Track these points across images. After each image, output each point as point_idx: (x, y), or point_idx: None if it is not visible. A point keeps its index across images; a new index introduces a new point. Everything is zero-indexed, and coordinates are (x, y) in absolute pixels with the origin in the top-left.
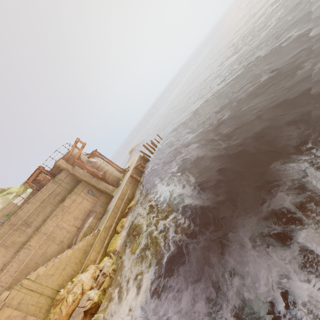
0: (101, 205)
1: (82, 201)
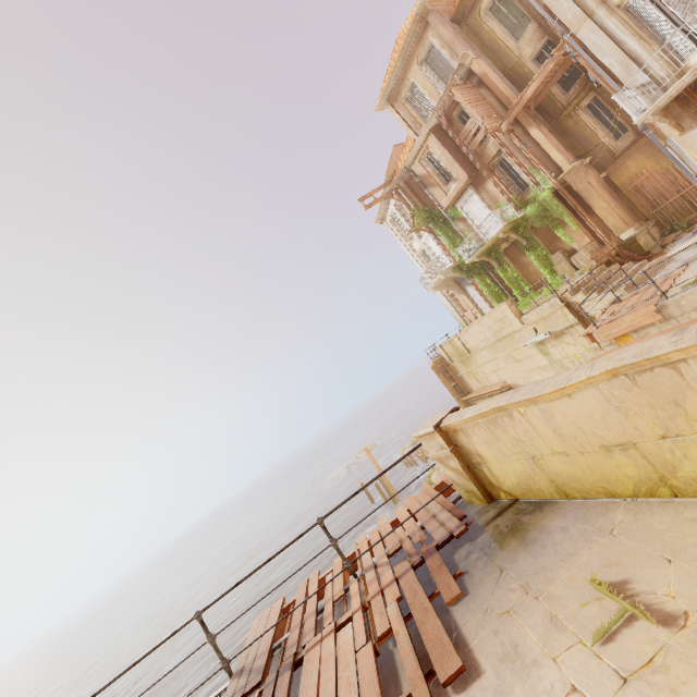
0: None
1: None
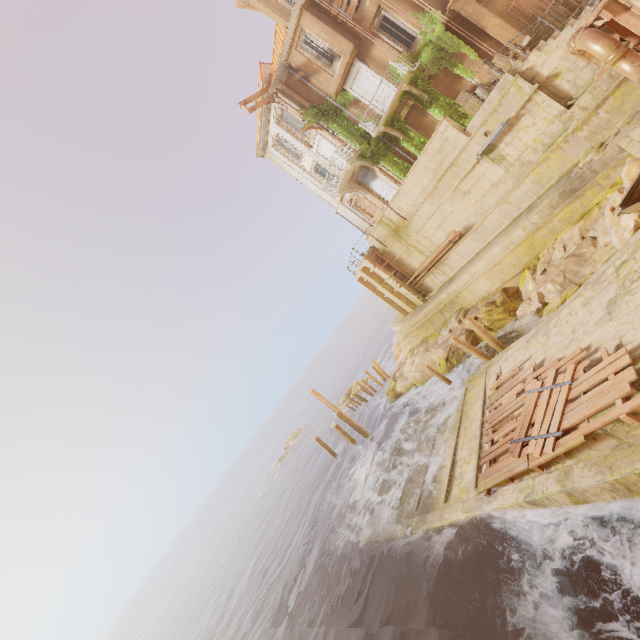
0: None
1: None
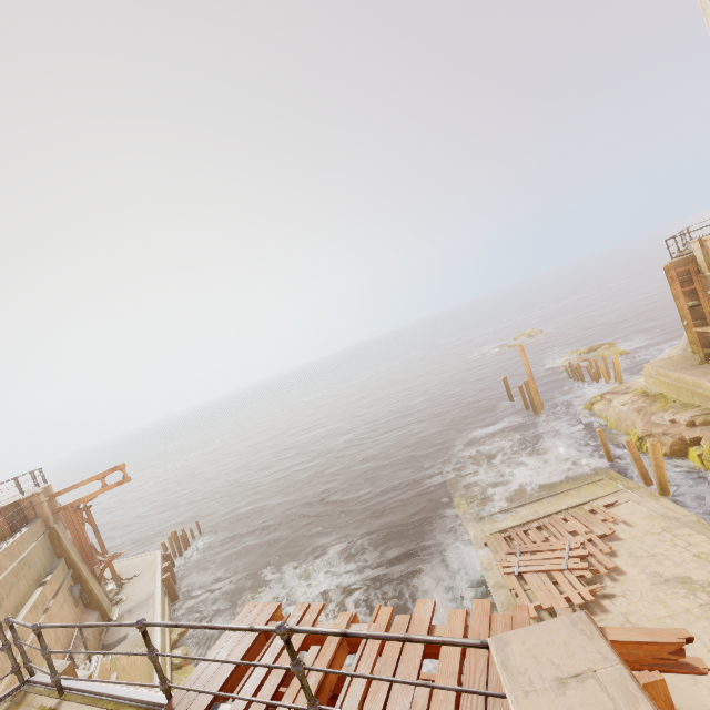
0: (94, 630)
1: (64, 604)
